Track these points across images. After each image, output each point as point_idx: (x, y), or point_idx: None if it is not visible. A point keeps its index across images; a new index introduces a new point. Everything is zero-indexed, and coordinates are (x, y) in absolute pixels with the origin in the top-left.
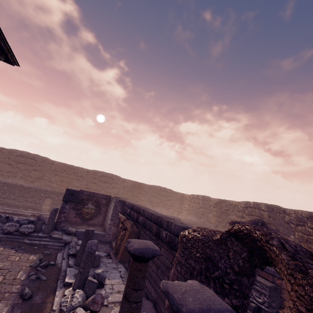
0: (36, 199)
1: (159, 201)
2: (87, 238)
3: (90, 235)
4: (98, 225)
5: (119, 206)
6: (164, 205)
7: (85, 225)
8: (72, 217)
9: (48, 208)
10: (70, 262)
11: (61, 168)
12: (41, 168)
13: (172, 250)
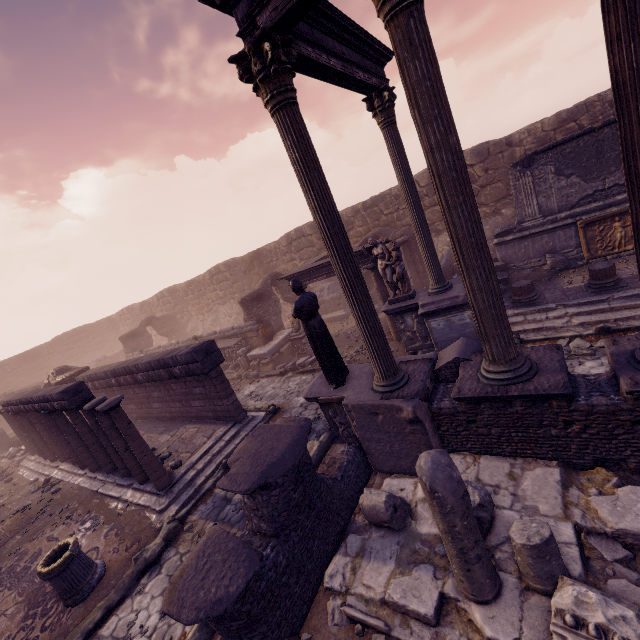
0: None
1: (81, 350)
2: None
3: None
4: (9, 428)
5: None
6: (93, 349)
7: None
8: None
9: None
10: None
11: None
12: None
13: None
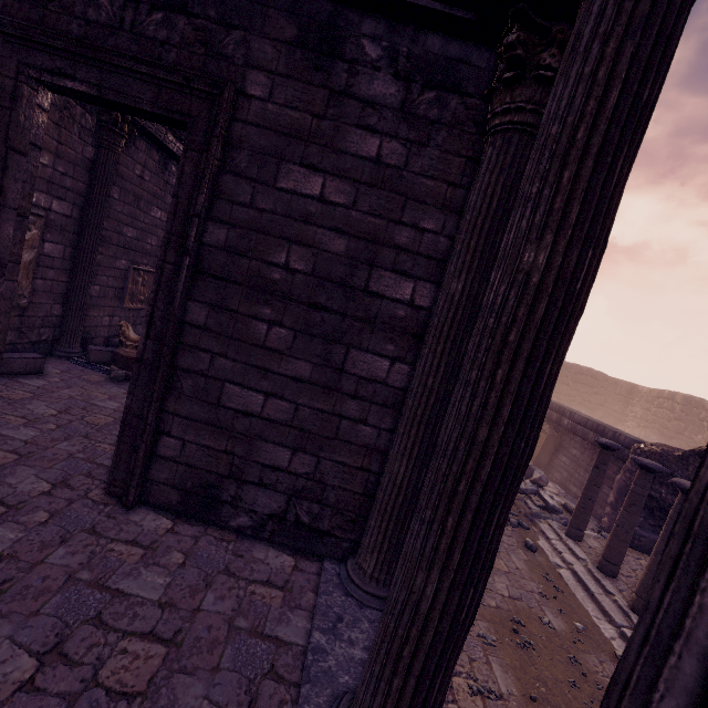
0: None
1: (573, 394)
2: None
3: None
4: None
5: None
6: (583, 402)
7: None
8: None
9: None
10: None
11: None
12: None
13: (617, 462)
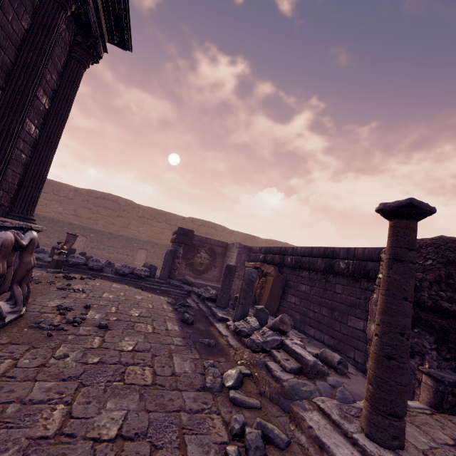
0: (129, 251)
1: None
2: (230, 275)
3: (232, 272)
4: (213, 281)
5: (243, 254)
6: None
7: (199, 279)
8: (181, 268)
9: (140, 264)
10: (210, 304)
11: (150, 215)
12: (126, 214)
13: (358, 283)
